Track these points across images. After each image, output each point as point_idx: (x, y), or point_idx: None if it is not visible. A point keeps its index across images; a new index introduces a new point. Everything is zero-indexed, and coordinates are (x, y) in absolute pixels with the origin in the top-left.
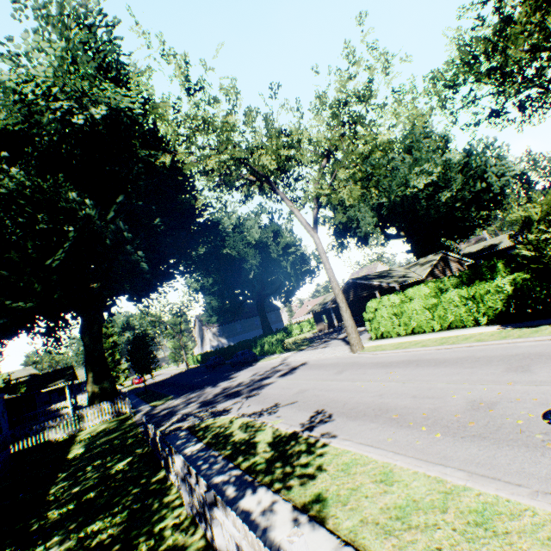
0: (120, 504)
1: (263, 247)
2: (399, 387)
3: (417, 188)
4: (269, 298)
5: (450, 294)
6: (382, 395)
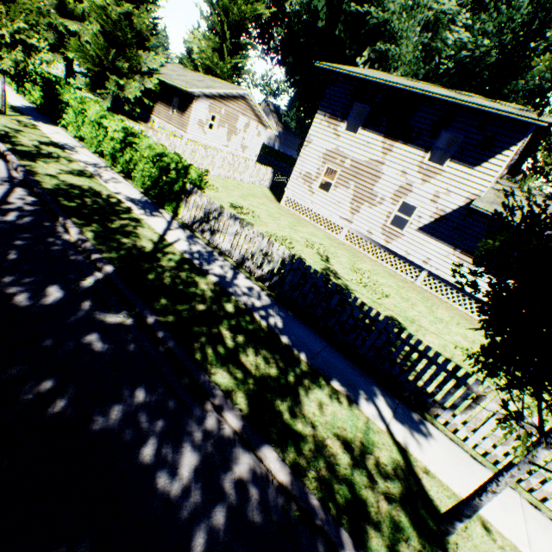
0: None
1: None
2: None
3: None
4: None
5: None
6: None
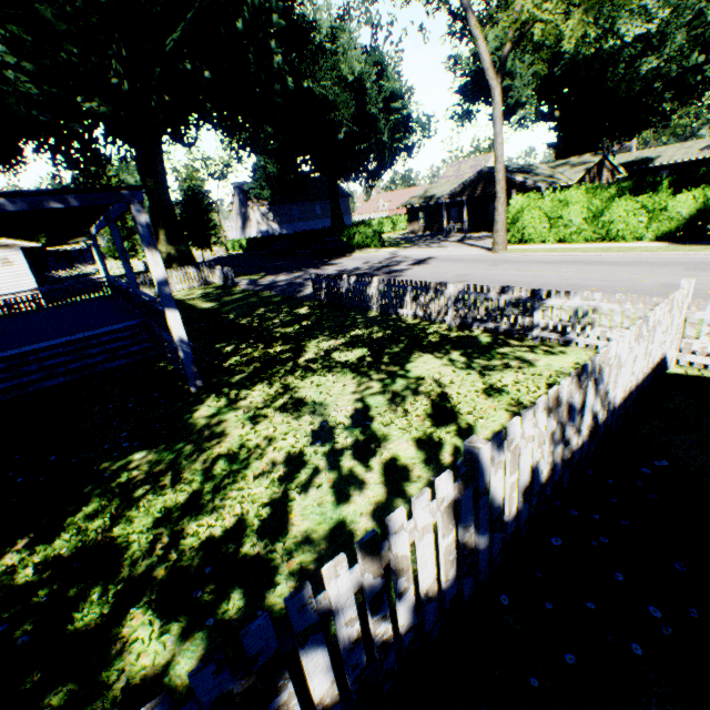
0: (359, 326)
1: (356, 90)
2: (581, 276)
3: (622, 40)
4: (345, 177)
5: (624, 204)
6: (567, 280)
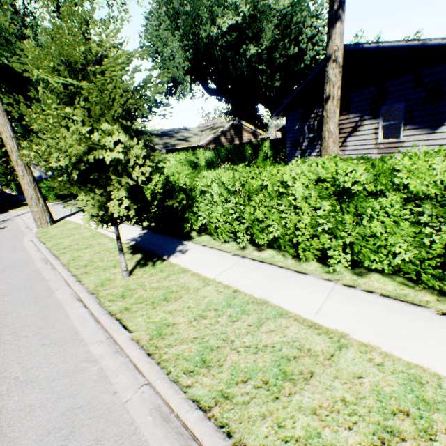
0: None
1: None
2: None
3: (223, 30)
4: None
5: None
6: None
